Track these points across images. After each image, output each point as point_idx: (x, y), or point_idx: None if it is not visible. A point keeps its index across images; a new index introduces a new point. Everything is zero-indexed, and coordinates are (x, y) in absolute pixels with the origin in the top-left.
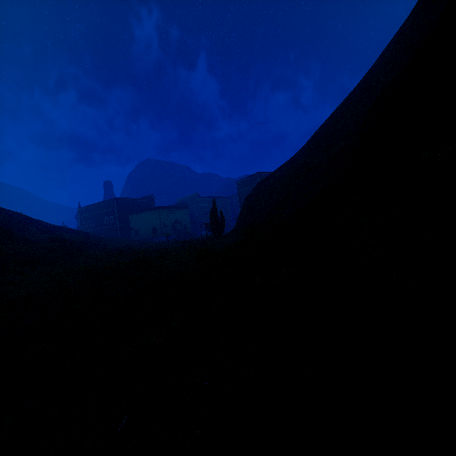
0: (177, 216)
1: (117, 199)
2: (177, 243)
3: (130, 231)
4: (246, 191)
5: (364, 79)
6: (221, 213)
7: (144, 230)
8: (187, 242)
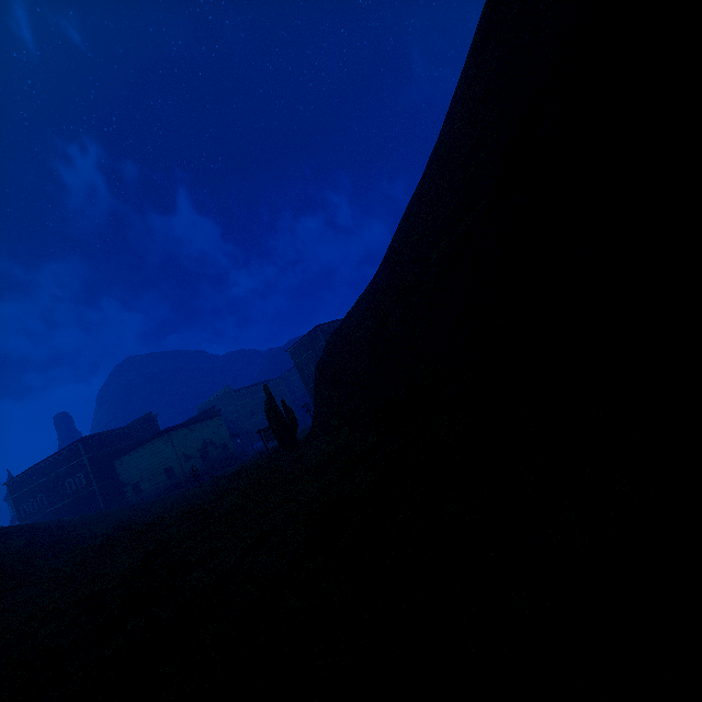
0: (205, 433)
1: (85, 440)
2: (218, 482)
3: (122, 490)
4: (308, 359)
5: (435, 154)
6: (284, 404)
7: (149, 479)
8: (238, 475)
